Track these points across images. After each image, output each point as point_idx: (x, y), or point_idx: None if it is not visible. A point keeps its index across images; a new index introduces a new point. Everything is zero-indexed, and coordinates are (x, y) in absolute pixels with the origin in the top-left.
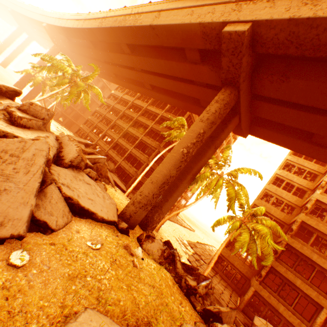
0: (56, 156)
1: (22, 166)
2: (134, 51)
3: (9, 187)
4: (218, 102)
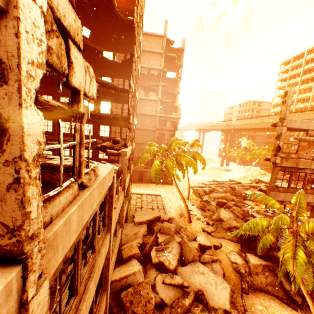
0: None
1: None
2: None
3: None
4: None
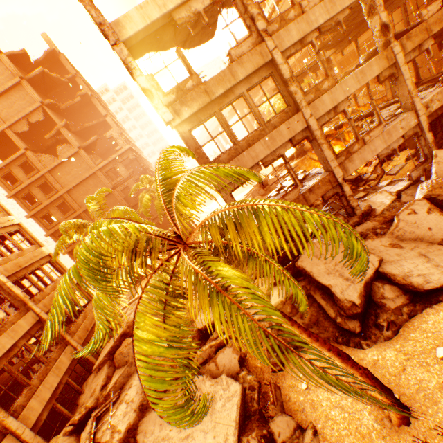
0: None
1: None
2: None
3: None
4: None
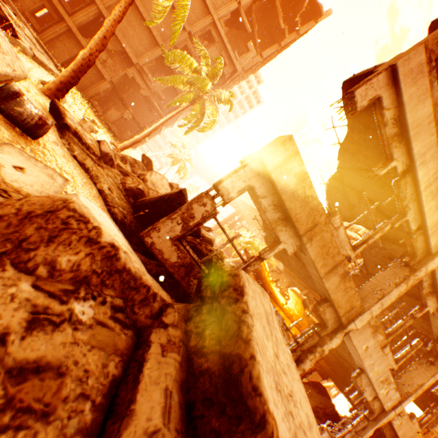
0: None
1: None
2: None
3: None
4: None
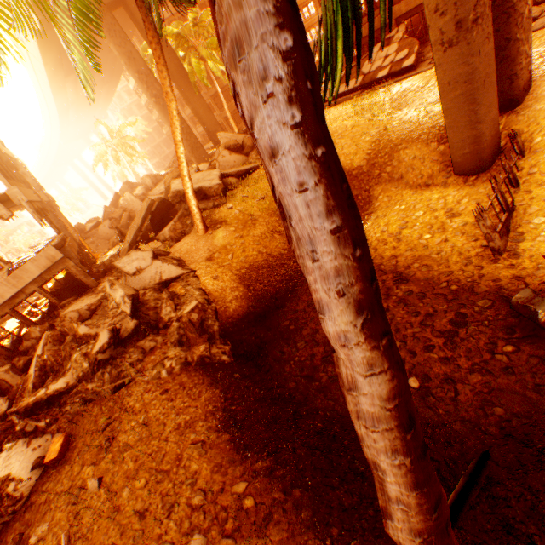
0: (150, 190)
1: (132, 203)
2: (72, 70)
3: (137, 208)
4: (110, 44)
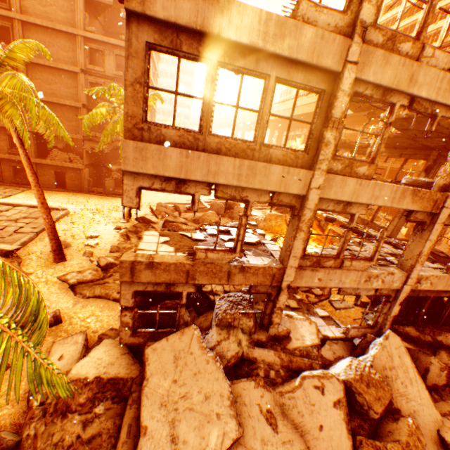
0: None
1: None
2: None
3: None
4: None
